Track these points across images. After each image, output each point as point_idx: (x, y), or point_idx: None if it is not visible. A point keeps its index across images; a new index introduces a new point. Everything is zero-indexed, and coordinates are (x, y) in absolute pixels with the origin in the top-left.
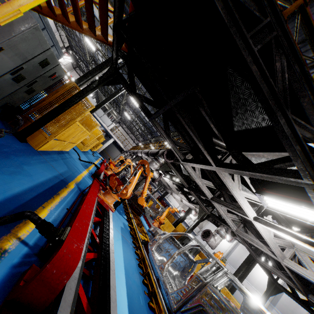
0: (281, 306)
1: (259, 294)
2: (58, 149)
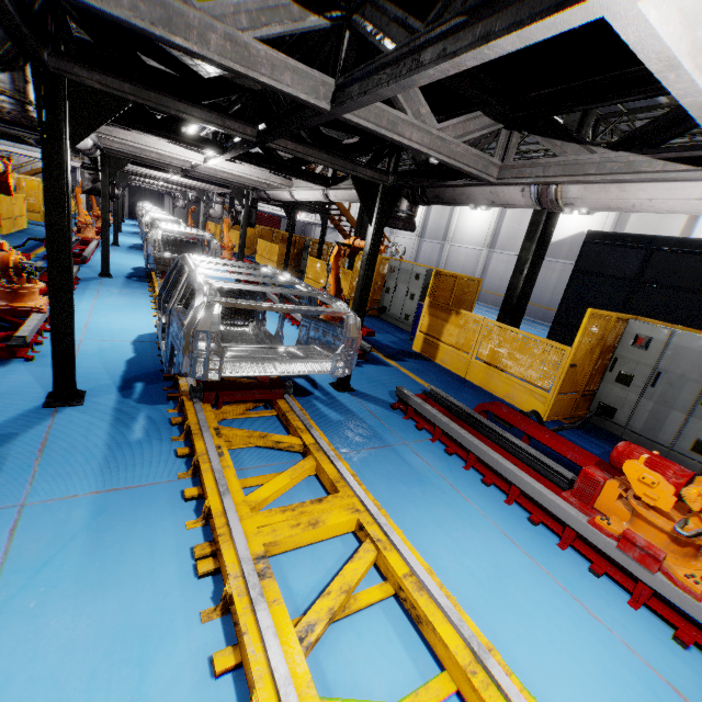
0: (429, 233)
1: (411, 239)
2: (17, 230)
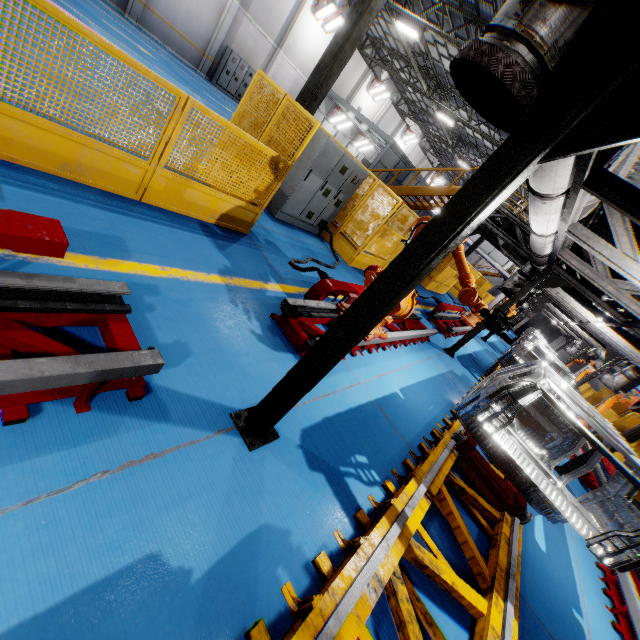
0: None
1: None
2: (435, 291)
